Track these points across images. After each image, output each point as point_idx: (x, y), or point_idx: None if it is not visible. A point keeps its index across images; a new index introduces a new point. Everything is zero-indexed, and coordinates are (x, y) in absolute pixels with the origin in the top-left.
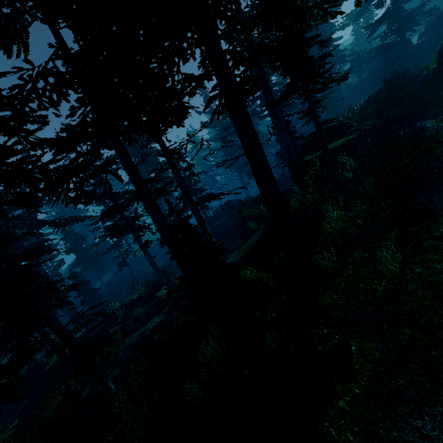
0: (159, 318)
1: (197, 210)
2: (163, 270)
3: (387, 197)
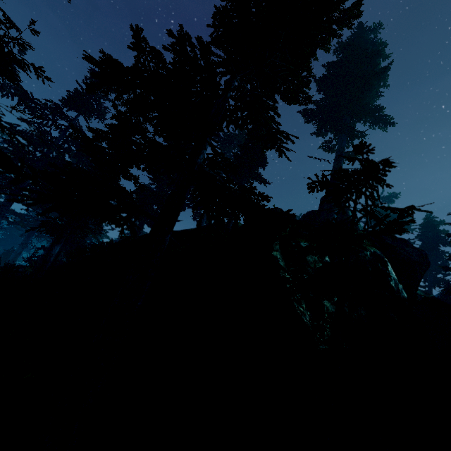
0: None
1: None
2: None
3: None
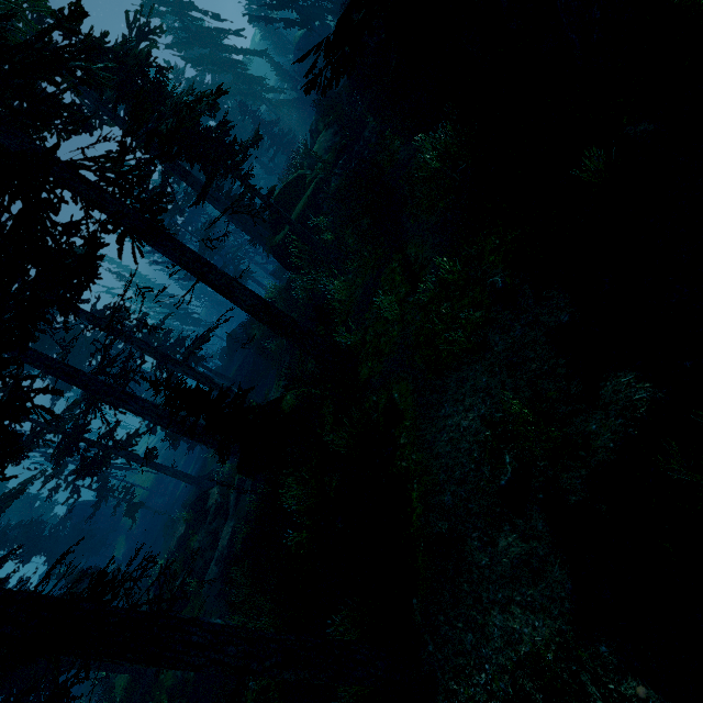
0: (229, 526)
1: (191, 369)
2: (199, 477)
3: (368, 244)
